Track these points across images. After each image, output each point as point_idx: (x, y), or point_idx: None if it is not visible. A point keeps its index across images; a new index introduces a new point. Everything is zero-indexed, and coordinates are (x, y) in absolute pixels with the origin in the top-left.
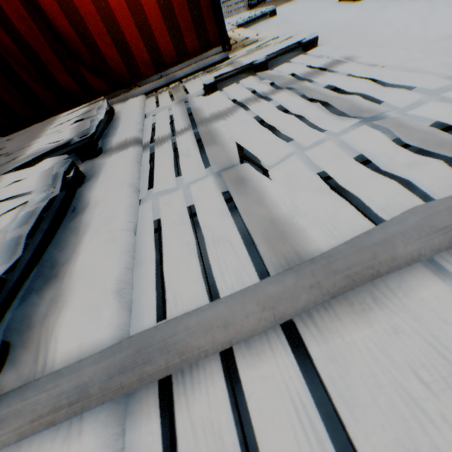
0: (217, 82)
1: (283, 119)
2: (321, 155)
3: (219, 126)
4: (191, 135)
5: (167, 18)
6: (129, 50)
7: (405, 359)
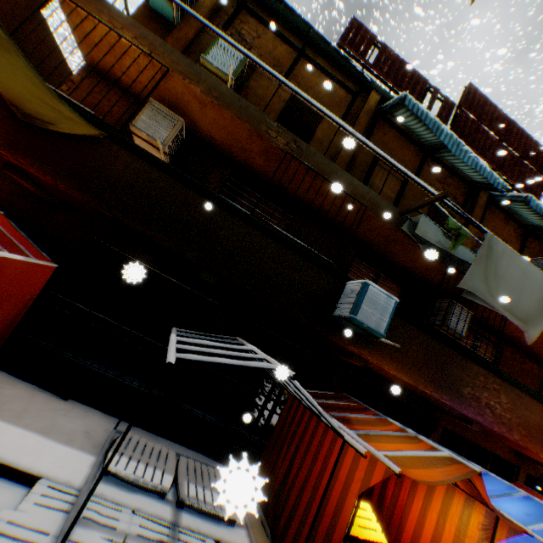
0: None
1: None
2: None
3: None
4: (164, 539)
5: None
6: (286, 532)
7: (54, 519)
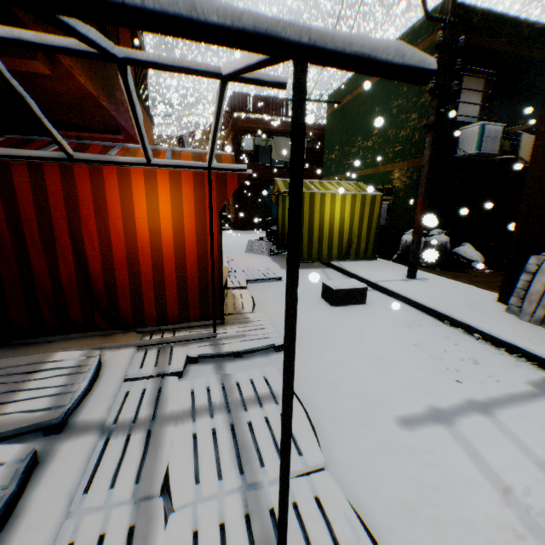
0: (199, 357)
1: (207, 452)
2: (206, 511)
3: (169, 432)
4: (144, 436)
5: (181, 297)
6: (142, 308)
7: None
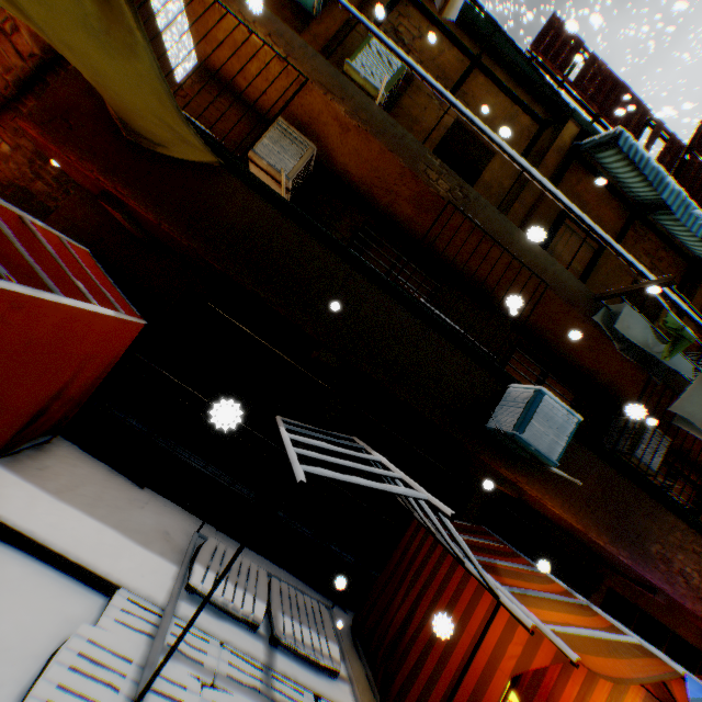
0: None
1: None
2: (193, 696)
3: None
4: (257, 685)
5: None
6: (402, 699)
7: (137, 643)
